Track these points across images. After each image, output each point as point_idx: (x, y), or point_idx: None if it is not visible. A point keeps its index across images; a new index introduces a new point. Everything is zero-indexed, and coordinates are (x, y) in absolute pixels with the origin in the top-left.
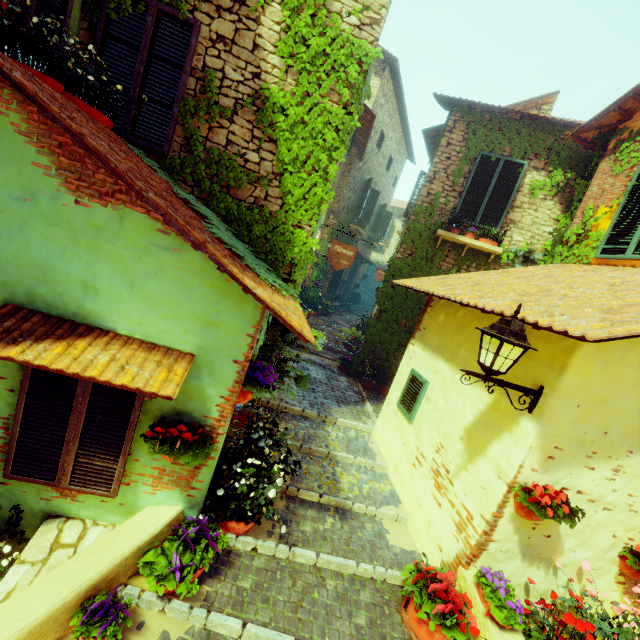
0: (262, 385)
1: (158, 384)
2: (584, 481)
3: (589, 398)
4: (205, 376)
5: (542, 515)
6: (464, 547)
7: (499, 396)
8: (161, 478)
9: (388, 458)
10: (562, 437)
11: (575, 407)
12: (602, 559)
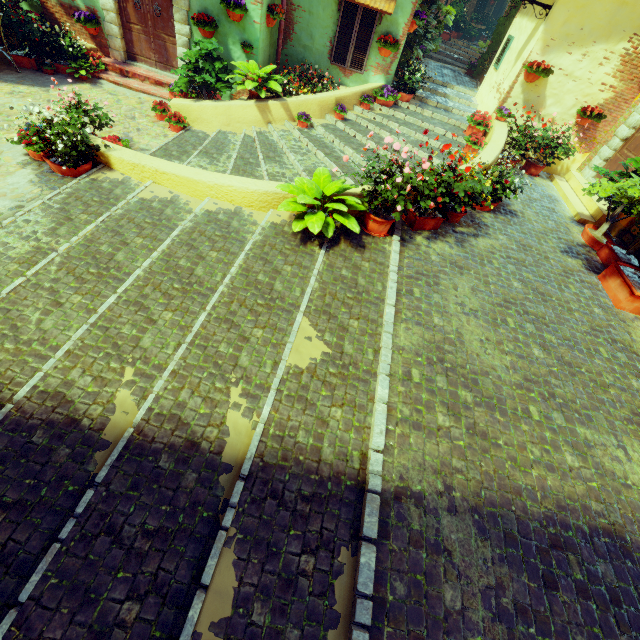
0: (420, 20)
1: (387, 9)
2: (564, 62)
3: (575, 6)
4: (399, 12)
5: (531, 72)
6: (497, 105)
7: (538, 21)
8: (378, 69)
9: (479, 101)
10: (556, 33)
11: (566, 12)
12: (566, 114)
